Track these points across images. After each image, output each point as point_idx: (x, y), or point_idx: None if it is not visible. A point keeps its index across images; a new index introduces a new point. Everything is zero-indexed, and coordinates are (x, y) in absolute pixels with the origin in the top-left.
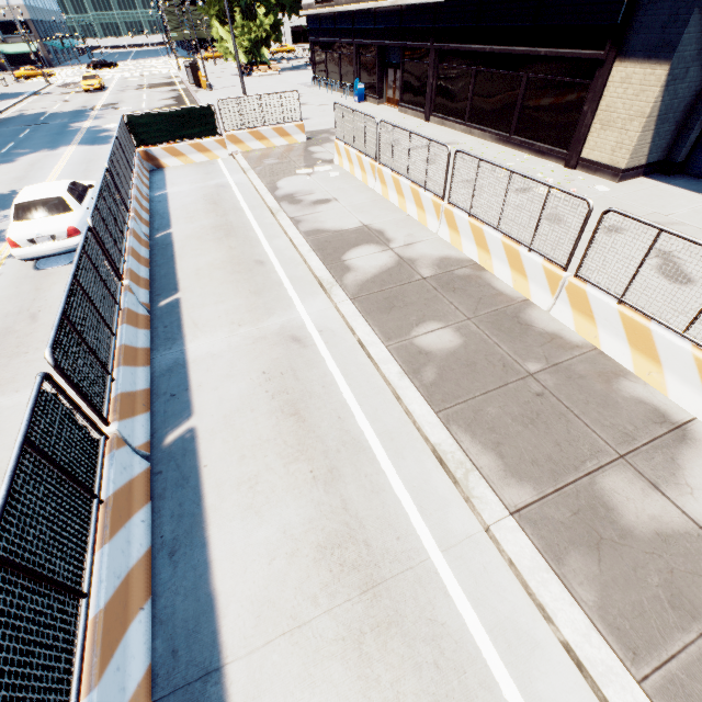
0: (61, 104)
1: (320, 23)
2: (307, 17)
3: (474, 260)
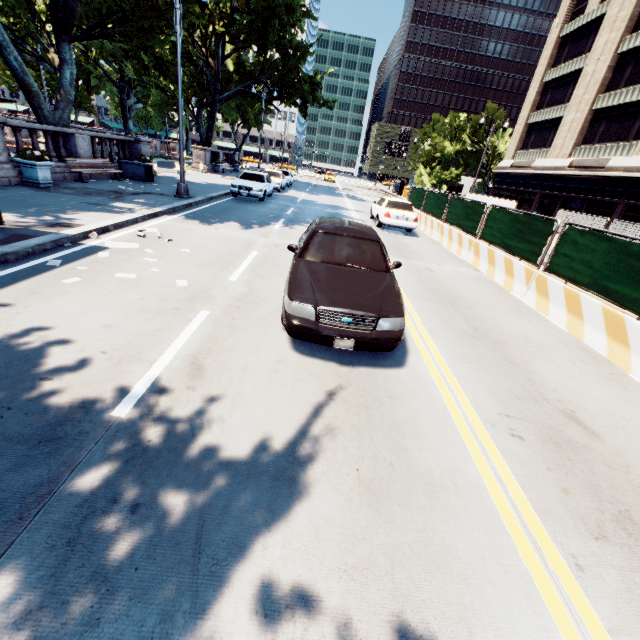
0: (316, 182)
1: (509, 178)
2: (497, 173)
3: None
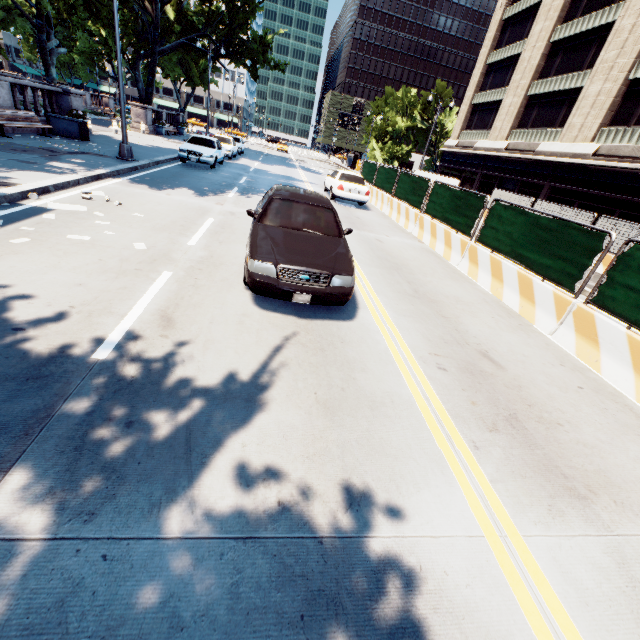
0: (268, 151)
1: (454, 157)
2: (444, 152)
3: (599, 273)
